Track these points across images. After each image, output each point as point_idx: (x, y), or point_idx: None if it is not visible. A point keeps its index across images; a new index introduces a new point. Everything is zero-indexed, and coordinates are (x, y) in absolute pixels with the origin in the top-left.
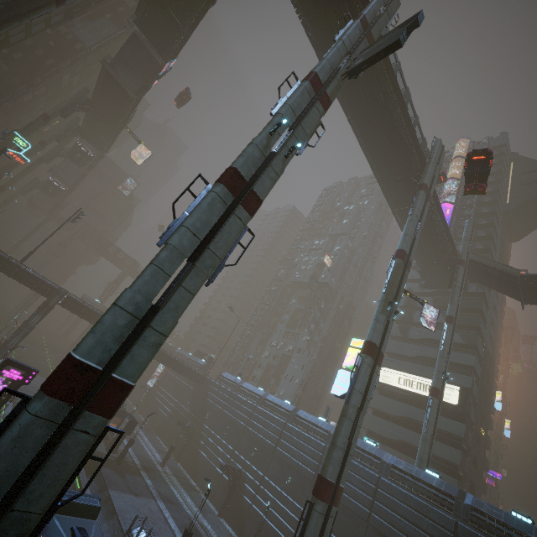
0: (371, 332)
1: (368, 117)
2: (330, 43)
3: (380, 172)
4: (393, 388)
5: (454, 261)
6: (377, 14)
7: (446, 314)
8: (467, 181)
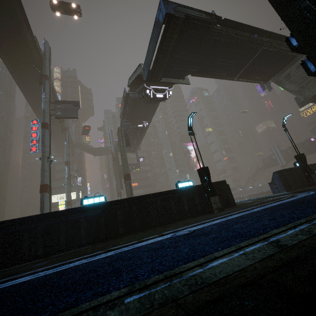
0: (67, 197)
1: (35, 92)
2: (13, 56)
3: (39, 112)
4: (56, 203)
5: (72, 144)
6: (49, 69)
7: (75, 169)
8: (84, 131)
